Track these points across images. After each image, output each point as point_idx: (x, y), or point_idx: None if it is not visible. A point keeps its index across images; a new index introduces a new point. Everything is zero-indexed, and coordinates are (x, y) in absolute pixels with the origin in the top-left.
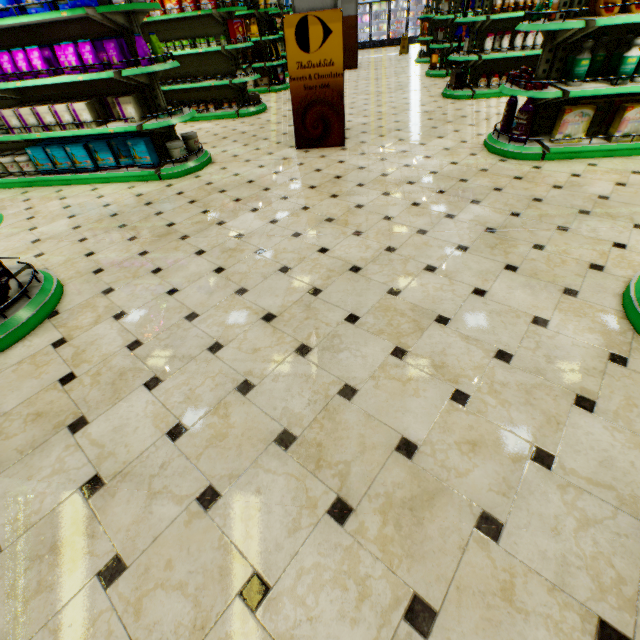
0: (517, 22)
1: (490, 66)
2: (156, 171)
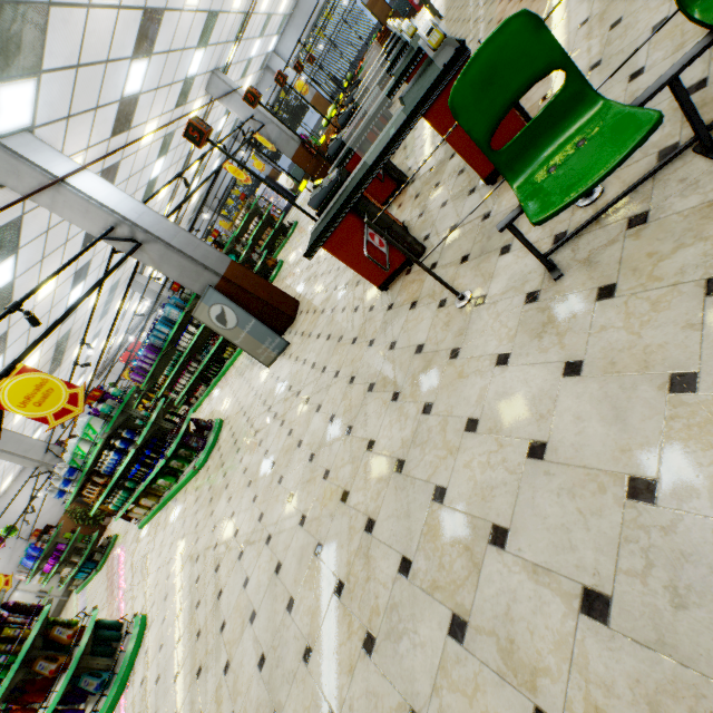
0: (177, 374)
1: (193, 387)
2: (97, 569)
